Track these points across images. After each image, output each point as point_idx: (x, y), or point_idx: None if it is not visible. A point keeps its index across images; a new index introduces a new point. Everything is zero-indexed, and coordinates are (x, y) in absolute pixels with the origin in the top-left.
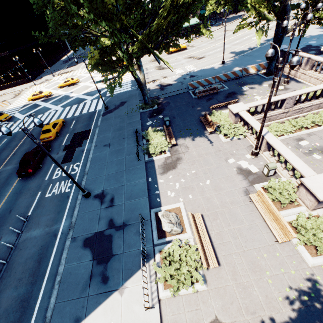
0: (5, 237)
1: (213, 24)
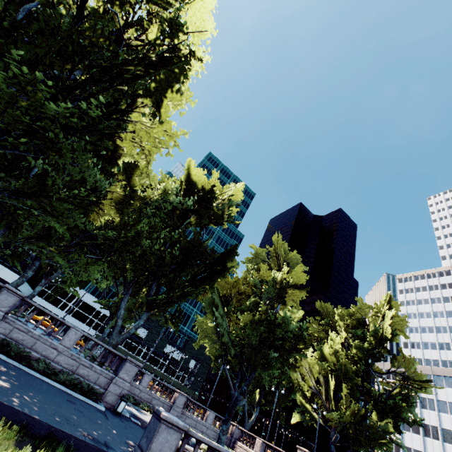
0: None
1: None
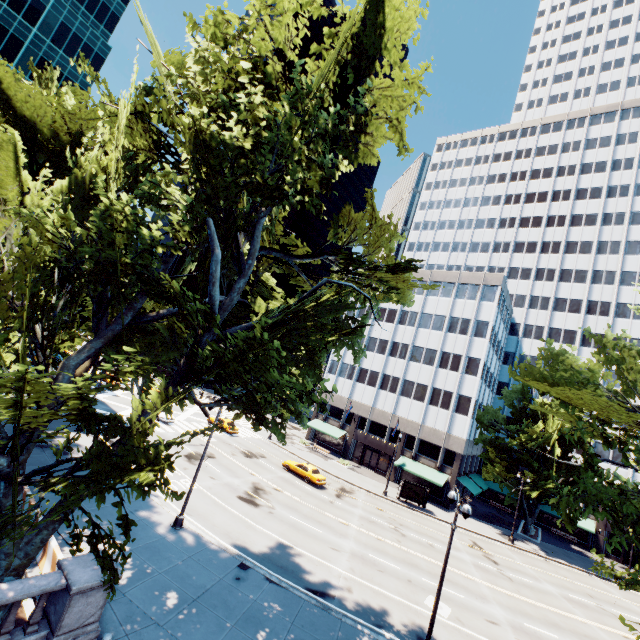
0: None
1: (510, 528)
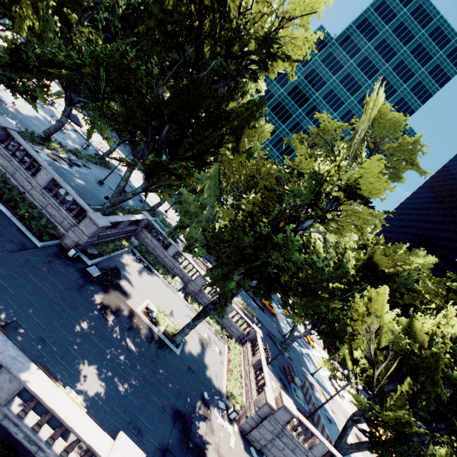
0: None
1: None
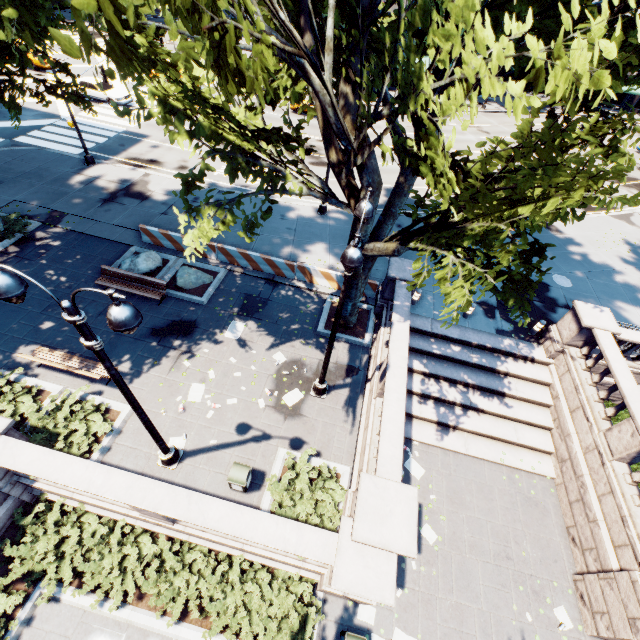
0: None
1: None
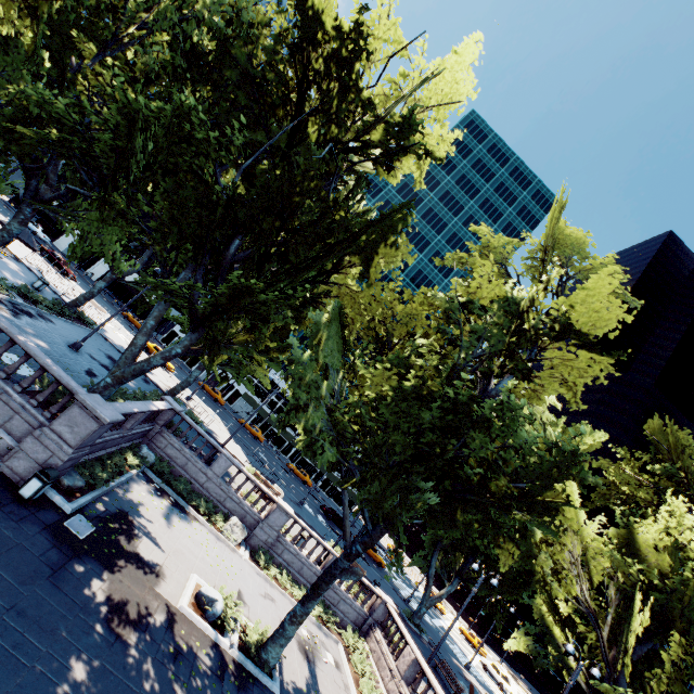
0: (283, 479)
1: None
